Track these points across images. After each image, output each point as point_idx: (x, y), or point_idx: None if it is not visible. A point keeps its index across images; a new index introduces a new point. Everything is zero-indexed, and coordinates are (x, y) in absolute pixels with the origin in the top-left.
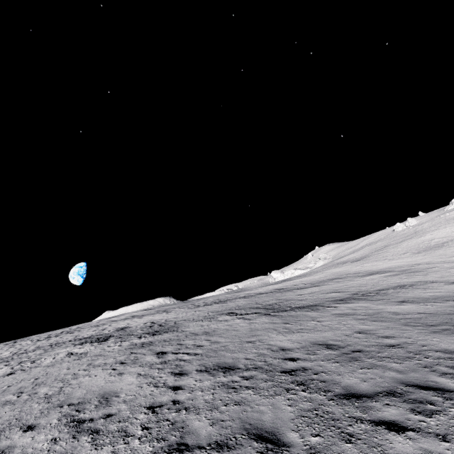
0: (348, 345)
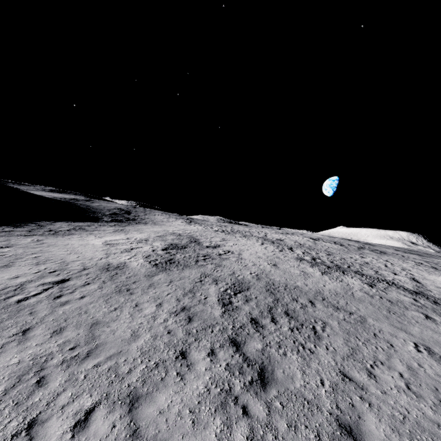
0: None
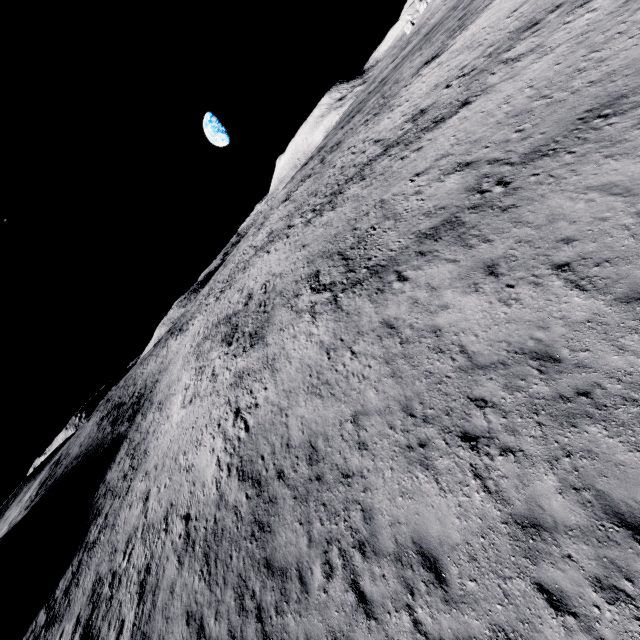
0: (324, 457)
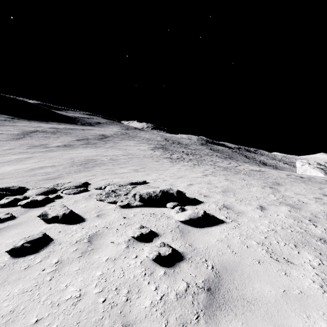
0: None
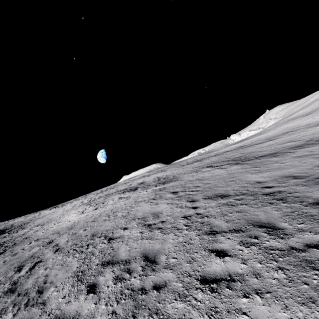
0: (312, 175)
